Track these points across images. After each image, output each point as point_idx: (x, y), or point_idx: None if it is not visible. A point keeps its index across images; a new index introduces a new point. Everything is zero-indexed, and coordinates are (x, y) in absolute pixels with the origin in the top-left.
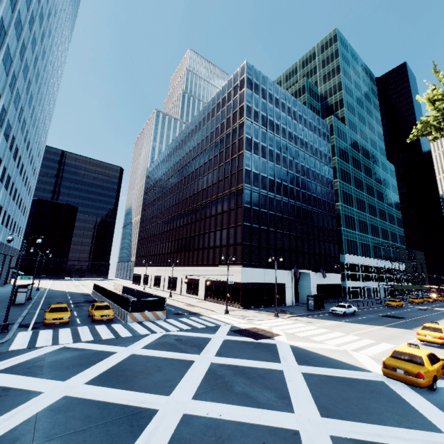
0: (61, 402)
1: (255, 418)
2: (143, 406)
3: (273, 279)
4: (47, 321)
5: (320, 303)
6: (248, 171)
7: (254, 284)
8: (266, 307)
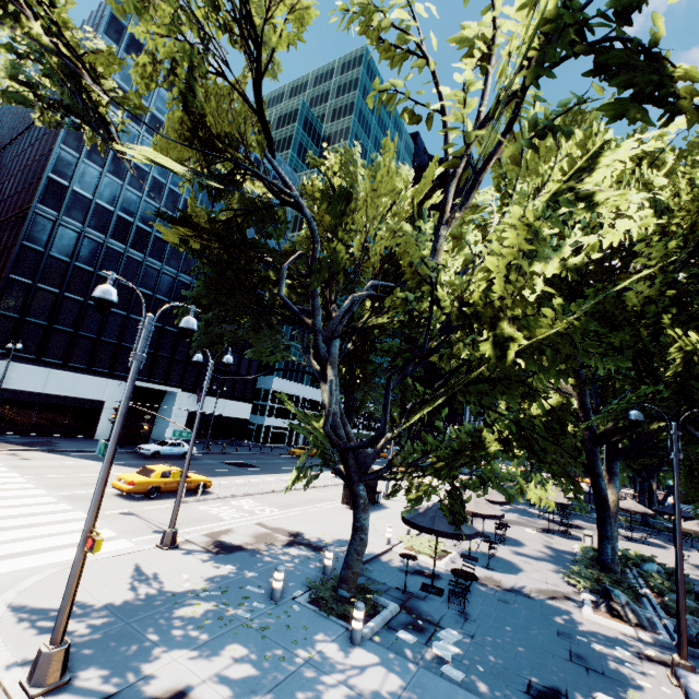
0: None
1: None
2: None
3: (73, 390)
4: None
5: (146, 438)
6: (58, 184)
7: (8, 391)
8: (28, 436)
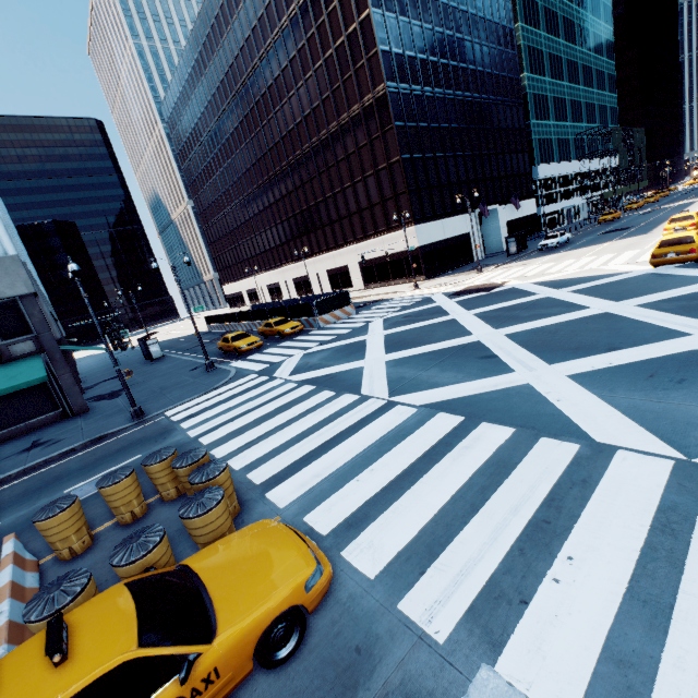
0: (390, 363)
1: (564, 319)
2: (462, 343)
3: (455, 231)
4: (244, 349)
5: (521, 244)
6: (385, 53)
7: (433, 244)
8: (453, 271)
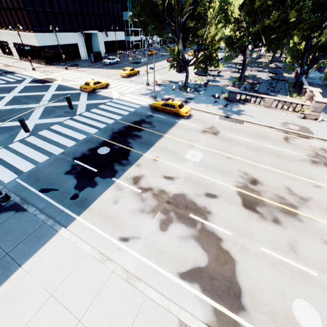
0: None
1: (25, 107)
2: None
3: (66, 41)
4: None
5: (100, 57)
6: None
7: (51, 46)
8: (66, 63)
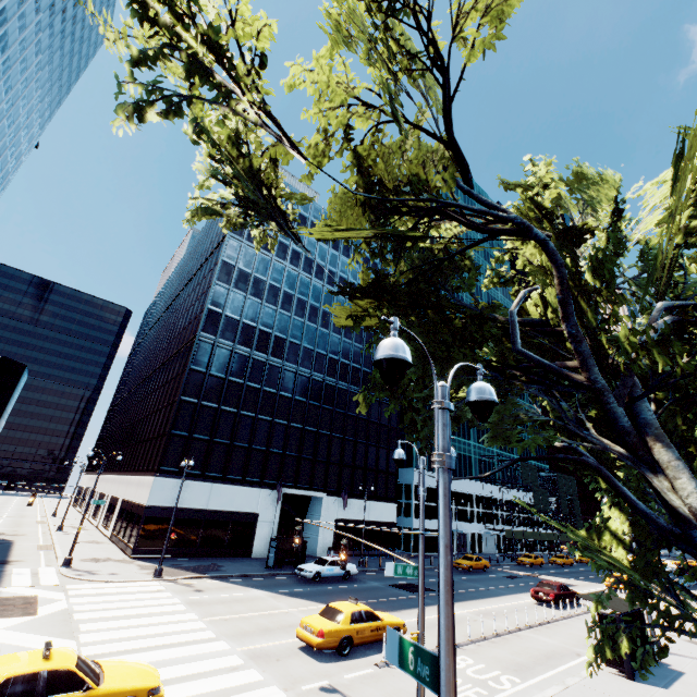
0: None
1: None
2: None
3: (231, 503)
4: None
5: (301, 555)
6: (215, 312)
7: (179, 510)
8: (196, 558)
